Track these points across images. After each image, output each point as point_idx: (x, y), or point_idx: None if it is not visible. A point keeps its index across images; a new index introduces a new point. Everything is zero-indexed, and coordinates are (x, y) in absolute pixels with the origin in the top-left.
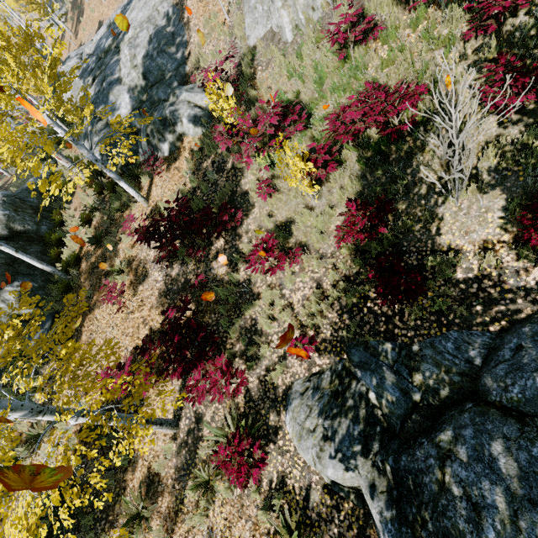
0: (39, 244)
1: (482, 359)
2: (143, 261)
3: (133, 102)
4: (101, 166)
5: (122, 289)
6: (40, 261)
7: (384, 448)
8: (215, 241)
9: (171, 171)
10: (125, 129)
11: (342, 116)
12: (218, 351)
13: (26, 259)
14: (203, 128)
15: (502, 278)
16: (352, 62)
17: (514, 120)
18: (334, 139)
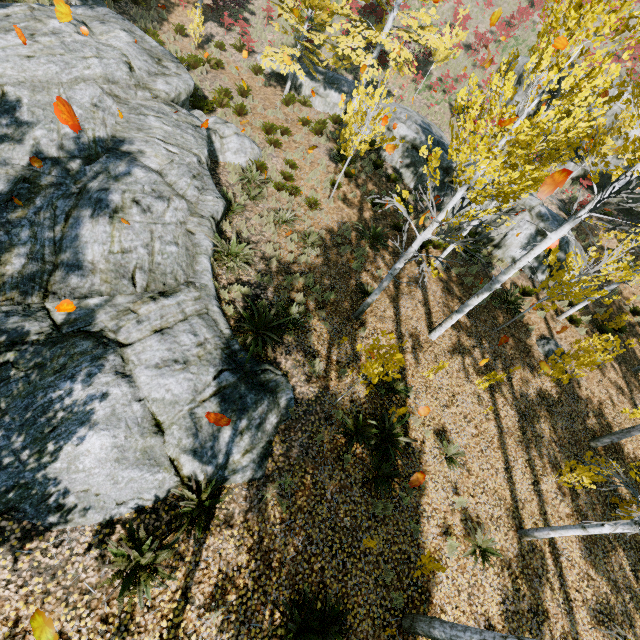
0: None
1: None
2: None
3: None
4: None
5: None
6: None
7: None
8: None
9: None
10: None
11: None
12: (227, 27)
13: None
14: None
15: (328, 64)
16: None
17: None
18: None
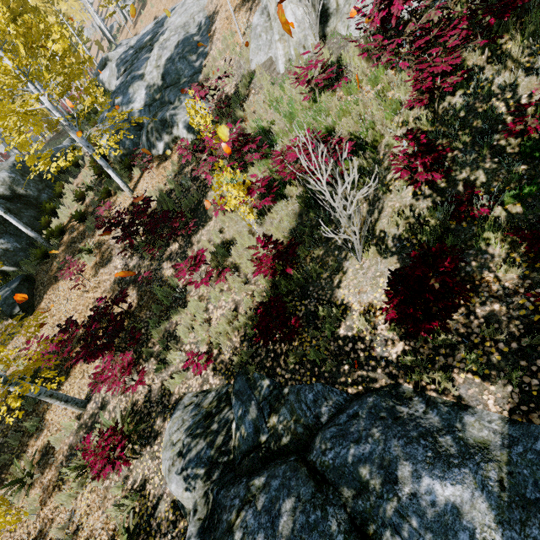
0: (36, 209)
1: (329, 417)
2: (111, 246)
3: (147, 99)
4: (92, 153)
5: (80, 268)
6: (26, 226)
7: (221, 478)
8: (172, 243)
9: (159, 169)
10: (122, 124)
11: (287, 155)
12: (141, 347)
13: (13, 221)
14: (194, 135)
15: (372, 344)
16: (317, 105)
17: (426, 194)
18: (279, 174)
